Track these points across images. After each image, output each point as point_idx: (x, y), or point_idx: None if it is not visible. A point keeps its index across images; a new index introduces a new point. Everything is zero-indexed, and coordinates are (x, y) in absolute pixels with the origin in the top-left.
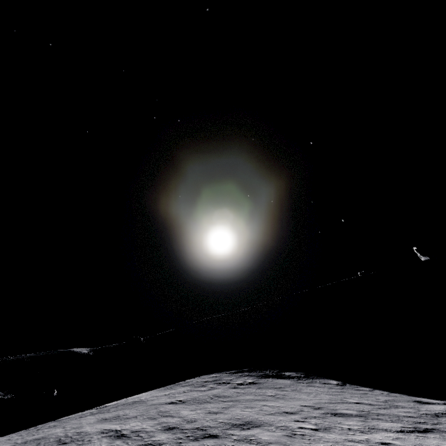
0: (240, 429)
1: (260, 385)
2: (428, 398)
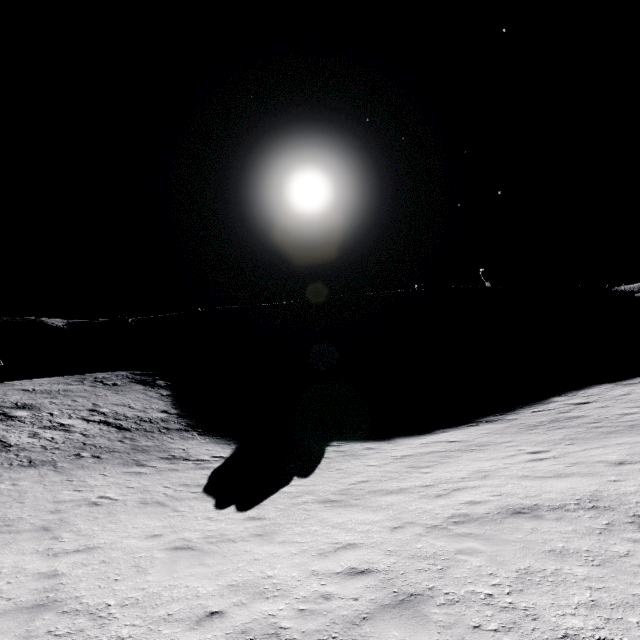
0: (15, 409)
1: (116, 387)
2: (177, 410)
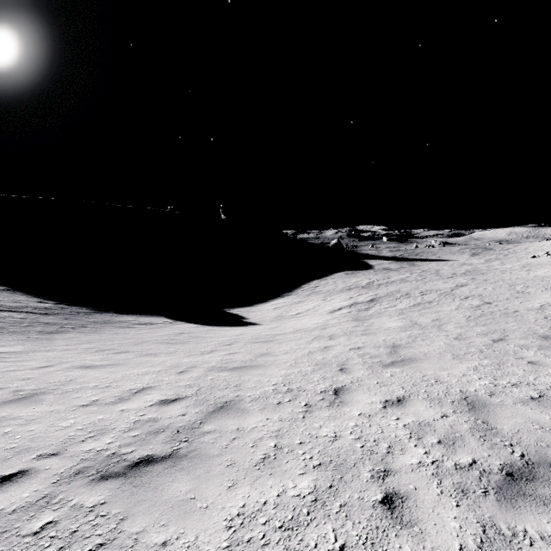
0: None
1: None
2: (52, 301)
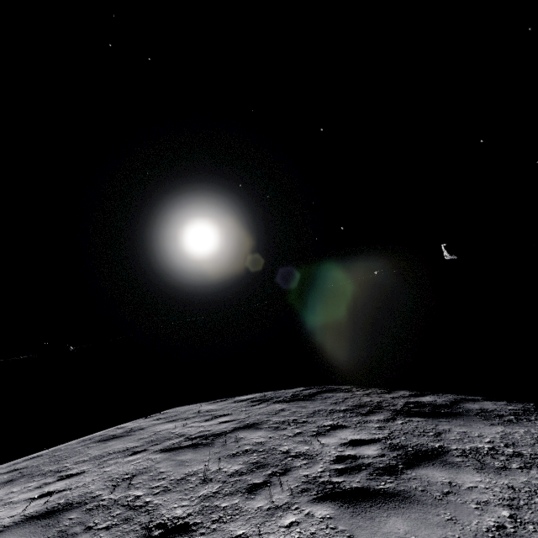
0: None
1: (457, 464)
2: None
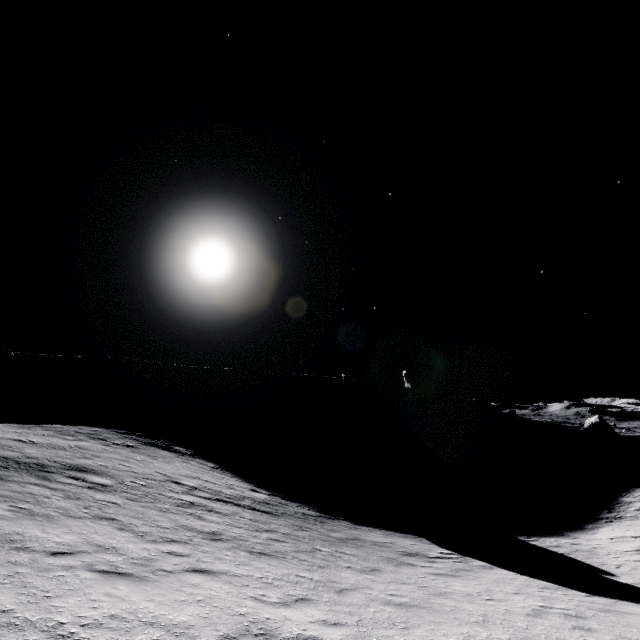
0: (77, 472)
1: (138, 450)
2: (264, 490)
